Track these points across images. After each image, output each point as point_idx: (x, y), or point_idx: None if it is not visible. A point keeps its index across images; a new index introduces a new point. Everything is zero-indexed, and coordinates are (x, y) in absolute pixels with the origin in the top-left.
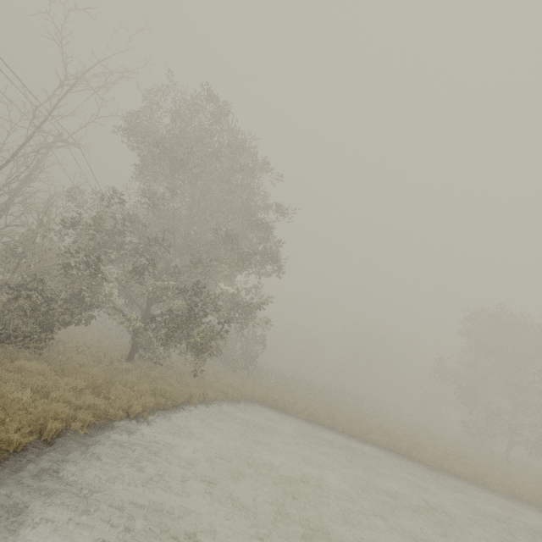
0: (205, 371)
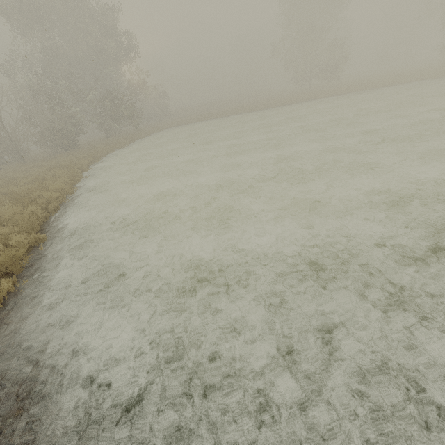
0: (144, 127)
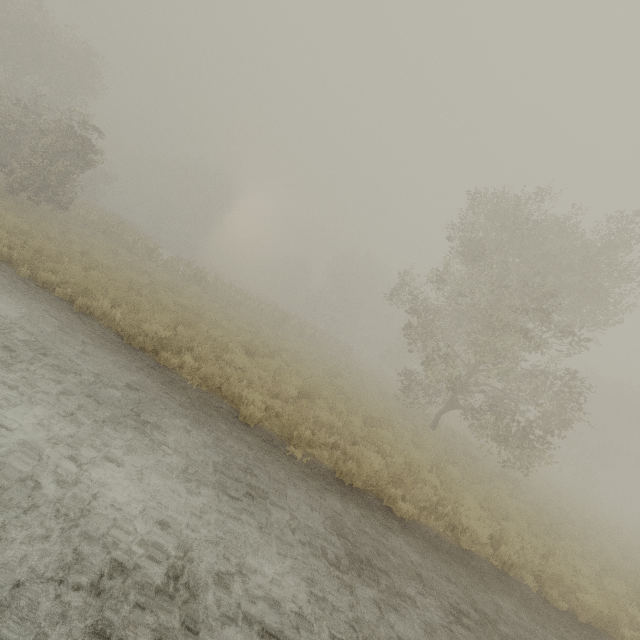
0: None
